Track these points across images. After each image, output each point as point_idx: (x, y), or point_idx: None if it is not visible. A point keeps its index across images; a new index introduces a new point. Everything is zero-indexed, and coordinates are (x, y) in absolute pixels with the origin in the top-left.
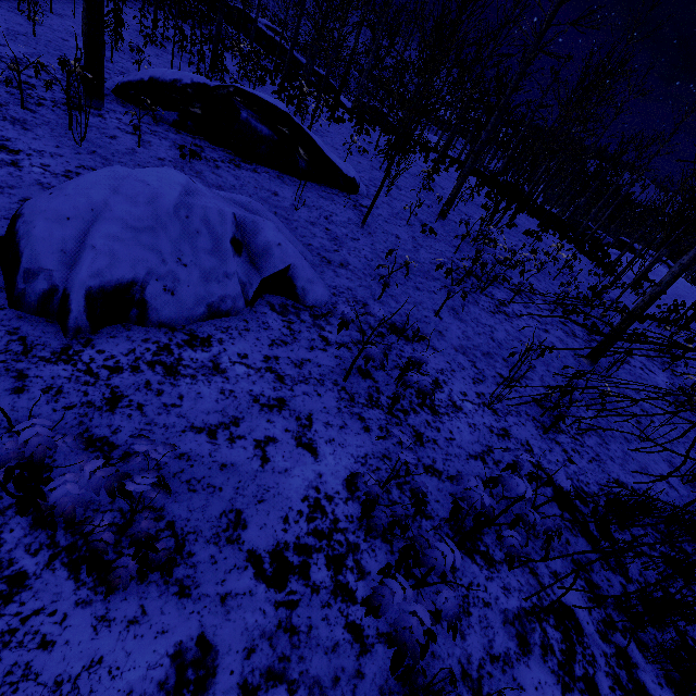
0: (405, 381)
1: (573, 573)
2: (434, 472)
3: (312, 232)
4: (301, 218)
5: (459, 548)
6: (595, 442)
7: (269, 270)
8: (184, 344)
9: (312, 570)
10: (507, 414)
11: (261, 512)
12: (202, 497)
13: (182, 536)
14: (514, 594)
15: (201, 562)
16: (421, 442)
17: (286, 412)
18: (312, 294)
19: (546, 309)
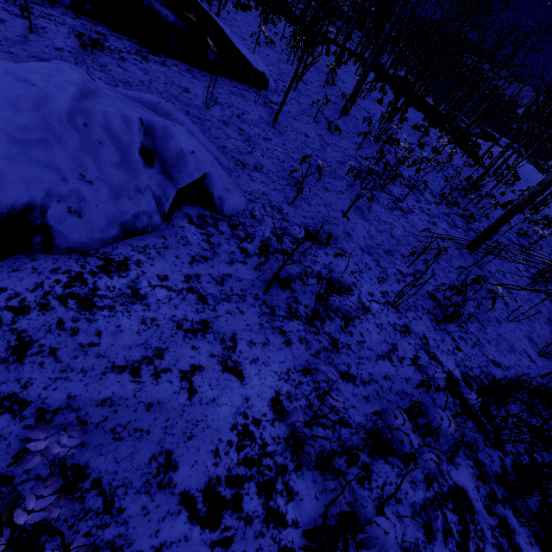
0: (327, 306)
1: (464, 455)
2: (349, 378)
3: (226, 132)
4: (214, 117)
5: (375, 454)
6: (476, 327)
7: (184, 180)
8: (98, 270)
9: (244, 501)
10: (407, 310)
11: (191, 449)
12: (129, 444)
13: (110, 492)
14: (420, 486)
15: (133, 516)
16: (337, 348)
17: (210, 336)
18: (229, 203)
19: (433, 202)
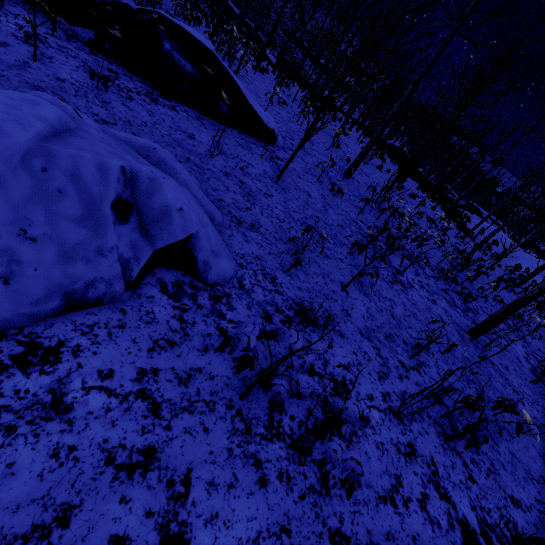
0: (325, 460)
1: None
2: (341, 541)
3: (225, 184)
4: (216, 167)
5: None
6: (488, 444)
7: (164, 240)
8: (11, 362)
9: None
10: (411, 421)
11: None
12: None
13: None
14: None
15: None
16: (327, 487)
17: (153, 474)
18: (215, 269)
19: (432, 276)
